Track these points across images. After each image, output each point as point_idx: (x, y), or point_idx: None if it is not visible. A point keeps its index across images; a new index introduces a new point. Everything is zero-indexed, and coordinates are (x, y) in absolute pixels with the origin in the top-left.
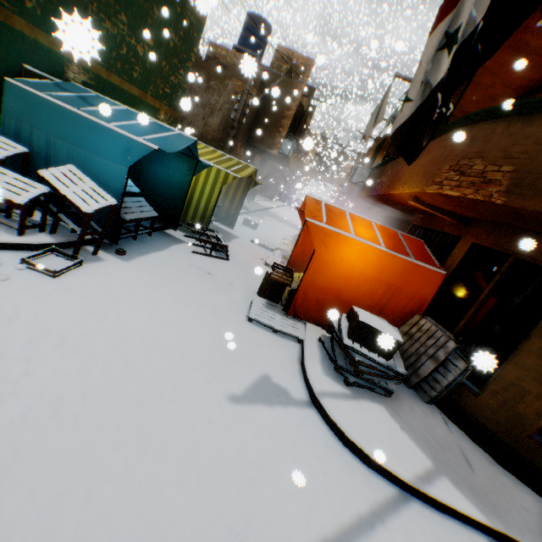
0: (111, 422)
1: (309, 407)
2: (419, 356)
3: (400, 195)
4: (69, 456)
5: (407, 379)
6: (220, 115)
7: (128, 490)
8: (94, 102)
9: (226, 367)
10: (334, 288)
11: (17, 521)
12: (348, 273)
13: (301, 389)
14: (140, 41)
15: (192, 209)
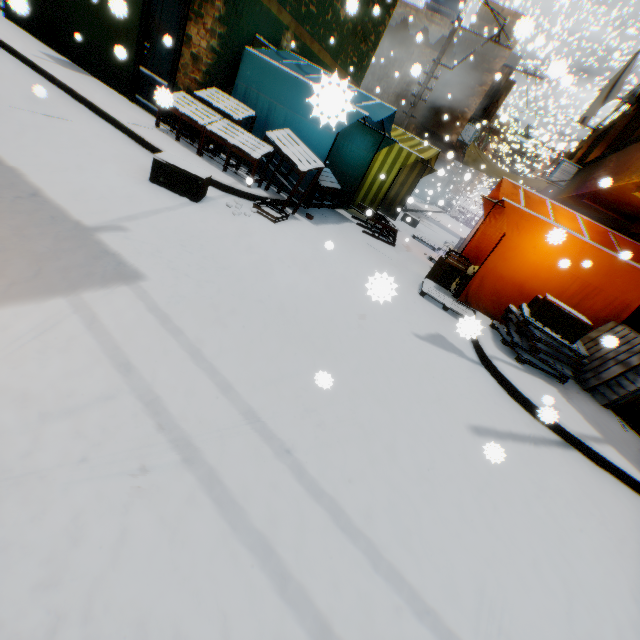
0: (340, 315)
1: (480, 366)
2: (604, 361)
3: (621, 188)
4: (323, 320)
5: (584, 382)
6: (397, 91)
7: (361, 349)
8: (306, 70)
9: (408, 316)
10: (517, 278)
11: (310, 335)
12: (537, 264)
13: (472, 353)
14: (344, 6)
15: (364, 190)
